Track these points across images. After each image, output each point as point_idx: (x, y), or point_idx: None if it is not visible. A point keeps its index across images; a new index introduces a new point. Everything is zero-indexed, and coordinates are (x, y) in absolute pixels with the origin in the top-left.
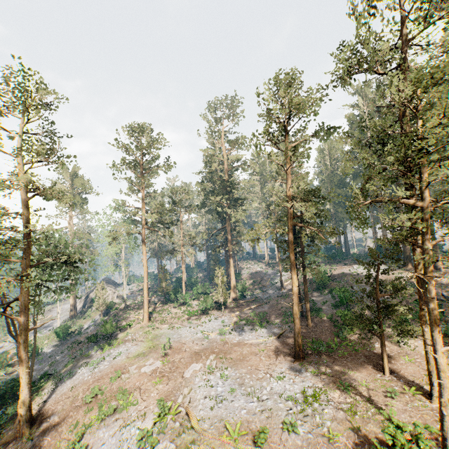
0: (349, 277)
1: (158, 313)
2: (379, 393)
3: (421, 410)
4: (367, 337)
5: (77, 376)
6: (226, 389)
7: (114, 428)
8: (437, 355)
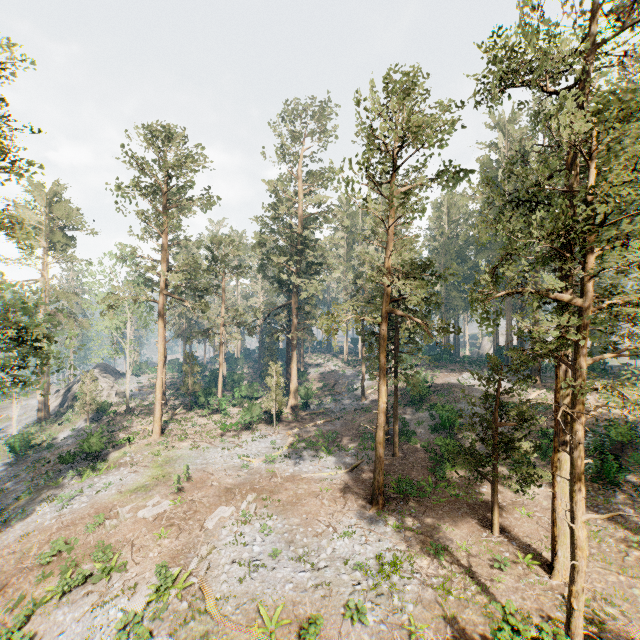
0: (456, 389)
1: (177, 424)
2: (484, 562)
3: (538, 588)
4: (474, 478)
5: (35, 517)
6: (267, 548)
7: (83, 607)
8: (577, 525)
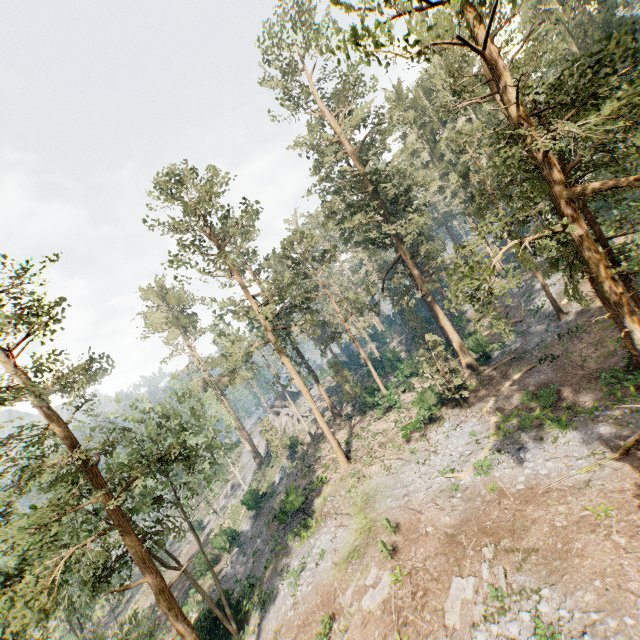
0: None
1: (358, 440)
2: None
3: None
4: None
5: (279, 599)
6: None
7: None
8: None
